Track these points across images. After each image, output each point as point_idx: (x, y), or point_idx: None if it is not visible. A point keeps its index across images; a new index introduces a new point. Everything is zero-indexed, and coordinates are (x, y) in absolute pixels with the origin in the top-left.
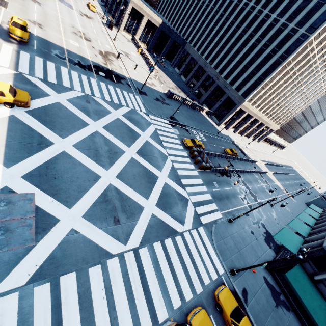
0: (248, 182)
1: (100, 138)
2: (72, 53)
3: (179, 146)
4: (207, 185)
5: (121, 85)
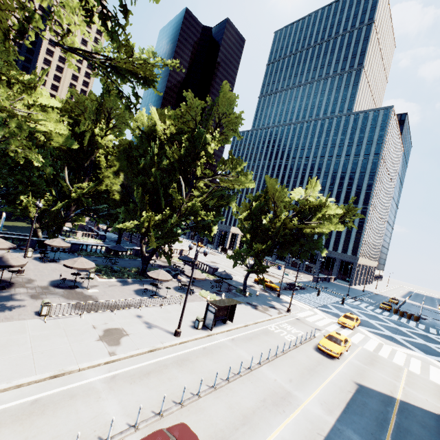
0: (435, 318)
1: (382, 325)
2: (276, 283)
3: (386, 312)
4: (437, 329)
5: (308, 289)
